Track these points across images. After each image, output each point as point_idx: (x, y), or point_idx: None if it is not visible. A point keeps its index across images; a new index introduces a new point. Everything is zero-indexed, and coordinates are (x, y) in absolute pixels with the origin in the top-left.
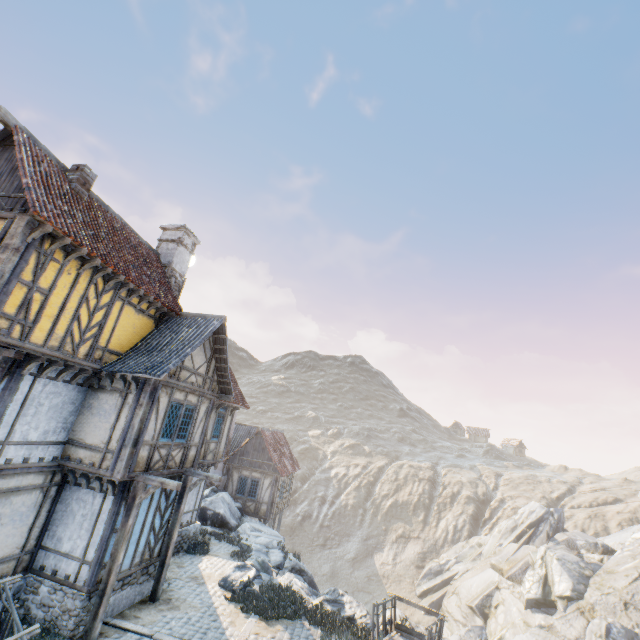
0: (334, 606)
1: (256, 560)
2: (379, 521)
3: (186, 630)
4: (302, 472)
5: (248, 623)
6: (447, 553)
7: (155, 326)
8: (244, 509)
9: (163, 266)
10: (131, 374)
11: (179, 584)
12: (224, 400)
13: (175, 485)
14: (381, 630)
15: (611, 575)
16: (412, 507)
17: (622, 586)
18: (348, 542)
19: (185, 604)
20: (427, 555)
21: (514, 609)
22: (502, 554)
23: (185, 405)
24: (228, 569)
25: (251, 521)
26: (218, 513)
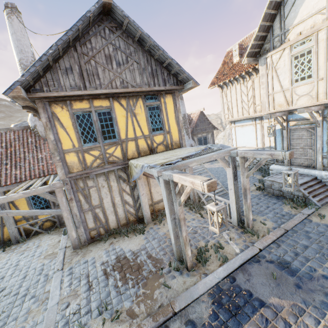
0: None
1: None
2: None
3: None
4: None
5: None
6: None
7: None
8: None
9: None
10: None
11: None
12: None
13: None
14: None
15: None
16: None
17: None
18: None
19: None
20: None
21: None
22: None
23: None
24: None
25: None
26: None
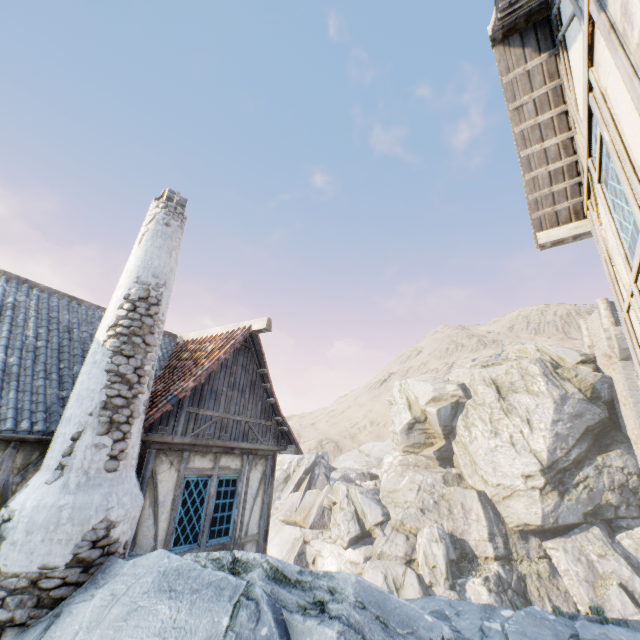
0: None
1: None
2: None
3: None
4: None
5: None
6: None
7: None
8: None
9: None
10: None
11: None
12: None
13: None
14: None
15: (398, 493)
16: None
17: (414, 498)
18: None
19: None
20: None
21: (335, 555)
22: (288, 507)
23: None
24: None
25: None
26: None
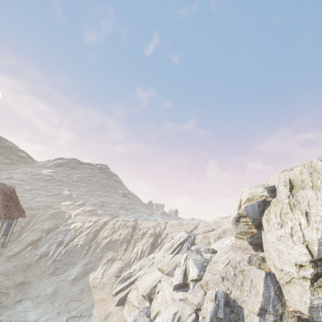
0: None
1: None
2: (98, 252)
3: None
4: (49, 226)
5: None
6: (135, 265)
7: None
8: None
9: None
10: None
11: None
12: None
13: None
14: None
15: (216, 264)
16: (120, 242)
17: (221, 268)
18: (73, 268)
19: None
20: (124, 268)
21: (167, 292)
22: (164, 261)
23: None
24: None
25: None
26: None
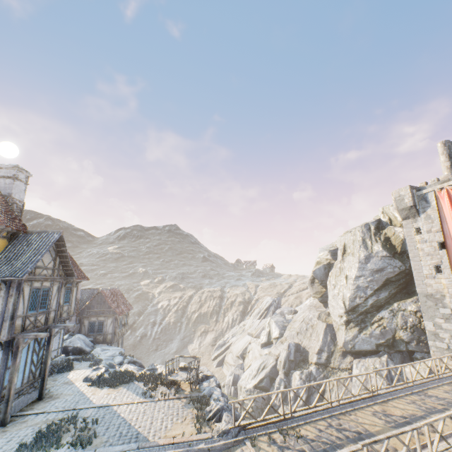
0: (152, 371)
1: (105, 364)
2: (190, 327)
3: (66, 404)
4: (138, 310)
5: (103, 391)
6: (228, 334)
7: (8, 242)
8: (96, 341)
9: (4, 197)
10: (0, 279)
11: (56, 388)
12: (70, 280)
13: (45, 334)
14: (171, 371)
15: (294, 322)
16: (210, 314)
17: (297, 326)
18: (172, 343)
19: (62, 395)
20: (218, 338)
21: (256, 350)
22: (253, 326)
23: (42, 289)
24: (88, 372)
25: (101, 346)
26: (77, 347)
